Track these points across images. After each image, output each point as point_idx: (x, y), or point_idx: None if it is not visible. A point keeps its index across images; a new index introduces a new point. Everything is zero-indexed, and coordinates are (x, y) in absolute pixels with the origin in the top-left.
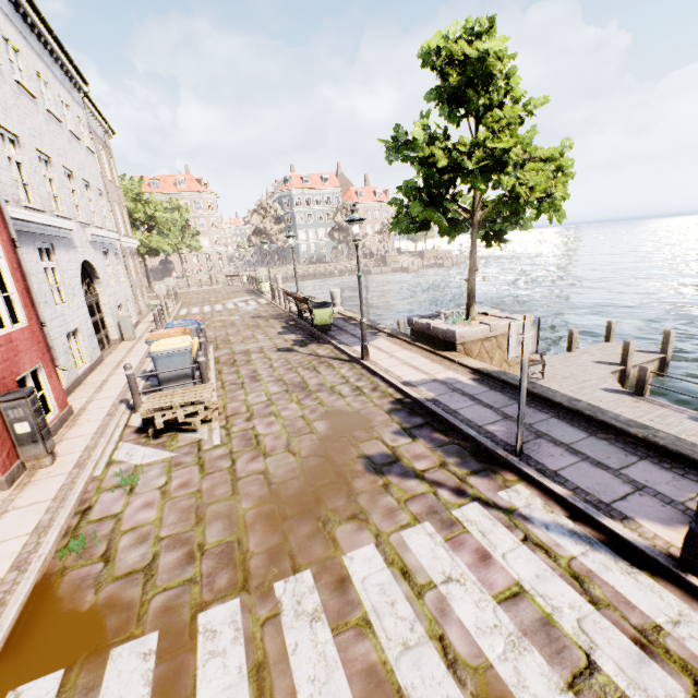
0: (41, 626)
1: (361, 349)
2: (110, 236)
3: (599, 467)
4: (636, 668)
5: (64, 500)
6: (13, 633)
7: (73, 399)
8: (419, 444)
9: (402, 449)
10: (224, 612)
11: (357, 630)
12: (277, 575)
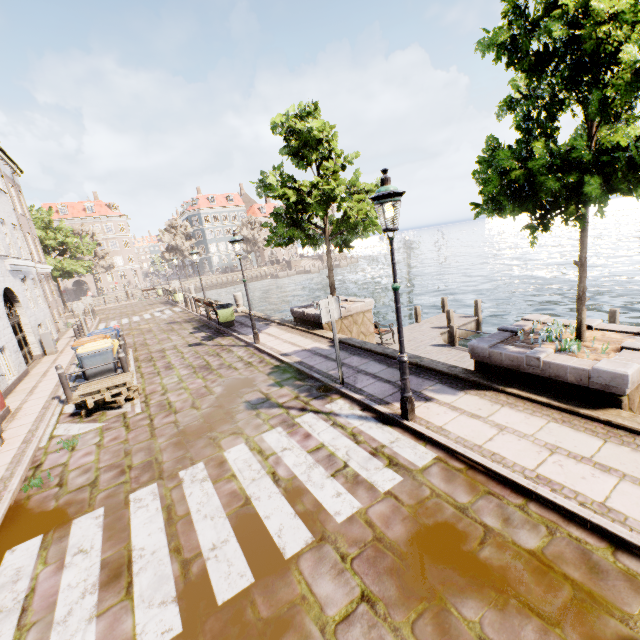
0: (21, 522)
1: (253, 335)
2: (27, 264)
3: (386, 382)
4: (366, 462)
5: (19, 462)
6: (1, 529)
7: (7, 403)
8: (284, 389)
9: (273, 394)
10: (147, 490)
11: (227, 480)
12: (181, 468)
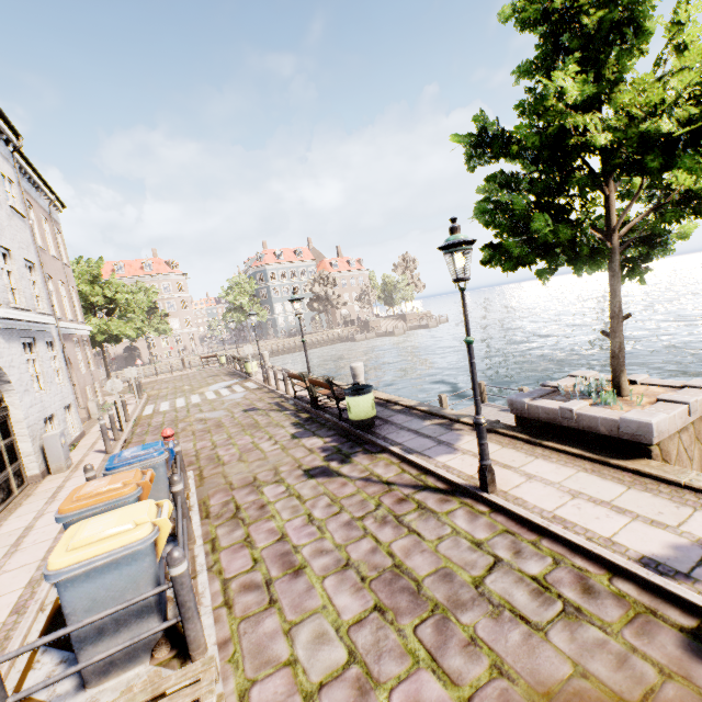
0: None
1: (479, 472)
2: (39, 319)
3: None
4: None
5: None
6: None
7: None
8: None
9: None
10: None
11: None
12: None
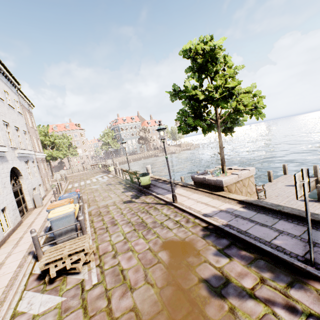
0: None
1: (172, 197)
2: (29, 153)
3: None
4: None
5: None
6: None
7: None
8: (235, 262)
9: (227, 269)
10: None
11: None
12: None
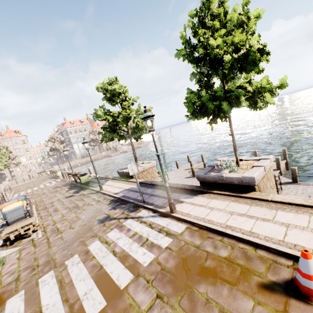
0: None
1: (99, 187)
2: None
3: (163, 198)
4: (156, 236)
5: None
6: None
7: None
8: (116, 210)
9: (111, 213)
10: (48, 275)
11: (90, 260)
12: (66, 260)
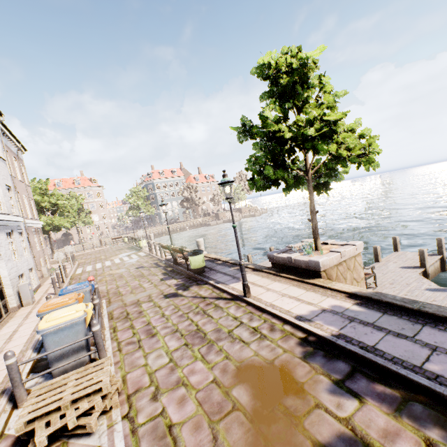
0: None
1: (243, 288)
2: (15, 219)
3: None
4: None
5: None
6: None
7: None
8: (372, 408)
9: (360, 422)
10: None
11: None
12: None
